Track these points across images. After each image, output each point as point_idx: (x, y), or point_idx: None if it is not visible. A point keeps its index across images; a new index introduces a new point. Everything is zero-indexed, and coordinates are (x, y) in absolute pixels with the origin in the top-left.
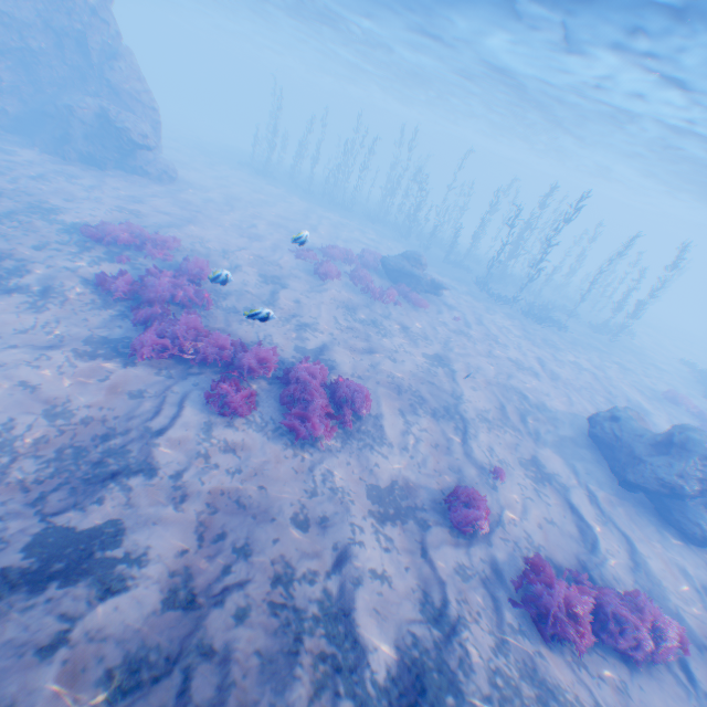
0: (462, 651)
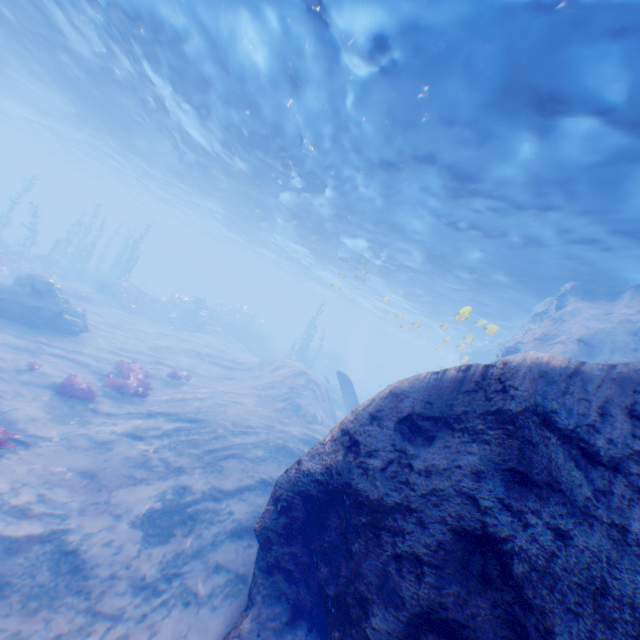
0: (167, 410)
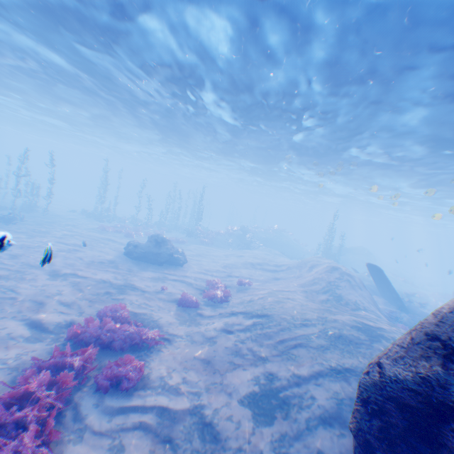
0: (242, 310)
